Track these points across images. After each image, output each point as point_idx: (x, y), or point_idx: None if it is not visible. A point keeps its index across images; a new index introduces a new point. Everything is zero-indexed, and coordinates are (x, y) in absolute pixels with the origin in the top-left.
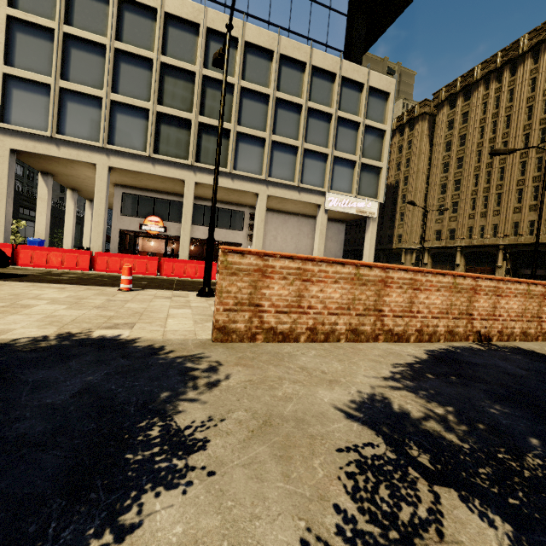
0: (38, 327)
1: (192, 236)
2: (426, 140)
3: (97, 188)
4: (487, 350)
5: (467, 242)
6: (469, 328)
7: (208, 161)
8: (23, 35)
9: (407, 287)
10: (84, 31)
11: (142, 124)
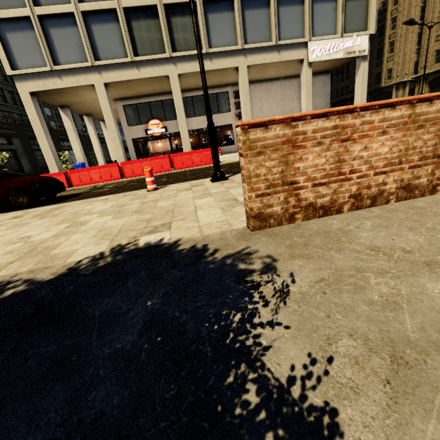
0: (95, 243)
1: (188, 129)
2: None
3: (103, 107)
4: None
5: None
6: None
7: (184, 47)
8: None
9: None
10: None
11: (115, 28)
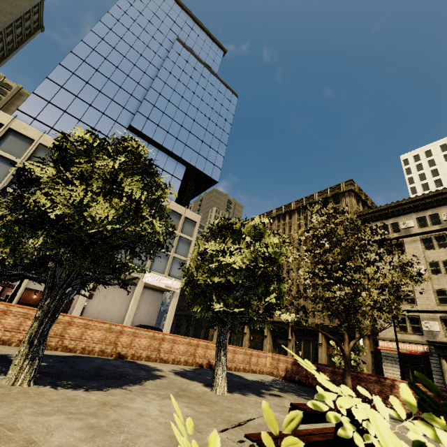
0: None
1: (31, 287)
2: None
3: None
4: (111, 359)
5: None
6: (114, 350)
7: None
8: None
9: (82, 327)
10: (5, 153)
11: None
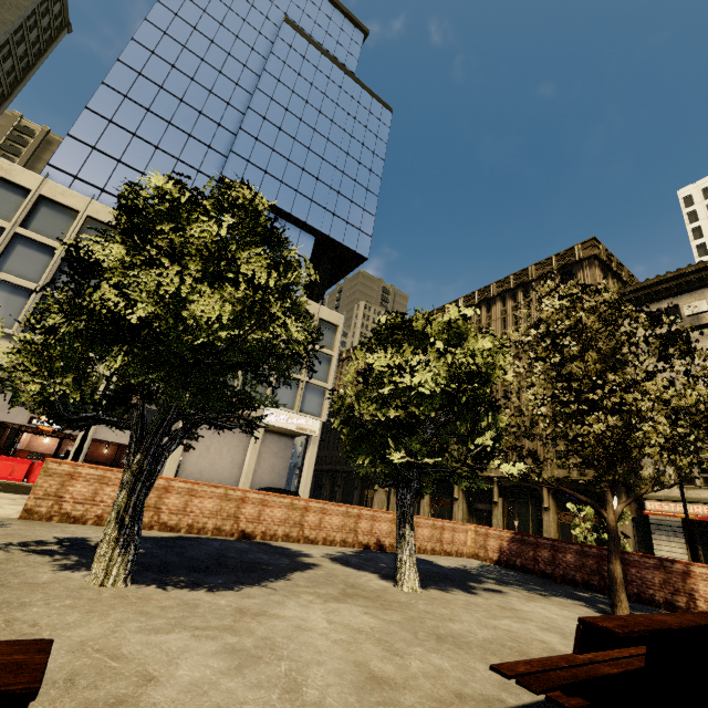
0: None
1: (99, 437)
2: None
3: None
4: (232, 540)
5: None
6: (236, 527)
7: None
8: None
9: (185, 494)
10: (39, 235)
11: None
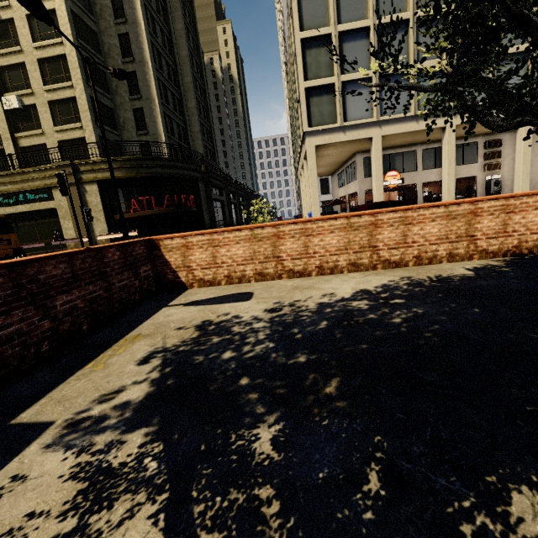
0: None
1: (426, 181)
2: None
3: (375, 158)
4: None
5: None
6: None
7: None
8: (309, 50)
9: None
10: (352, 23)
11: None
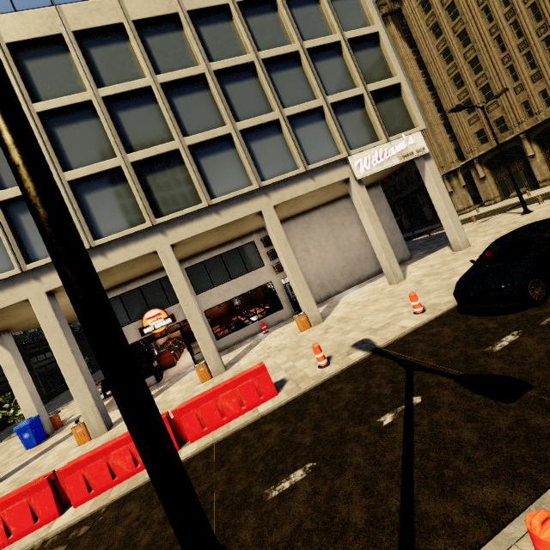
0: None
1: (208, 307)
2: (402, 44)
3: (47, 331)
4: None
5: (529, 123)
6: None
7: (173, 208)
8: None
9: None
10: None
11: None
